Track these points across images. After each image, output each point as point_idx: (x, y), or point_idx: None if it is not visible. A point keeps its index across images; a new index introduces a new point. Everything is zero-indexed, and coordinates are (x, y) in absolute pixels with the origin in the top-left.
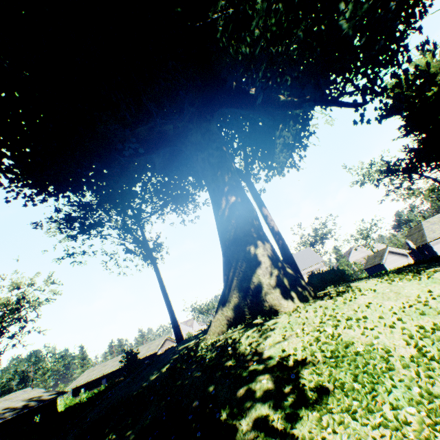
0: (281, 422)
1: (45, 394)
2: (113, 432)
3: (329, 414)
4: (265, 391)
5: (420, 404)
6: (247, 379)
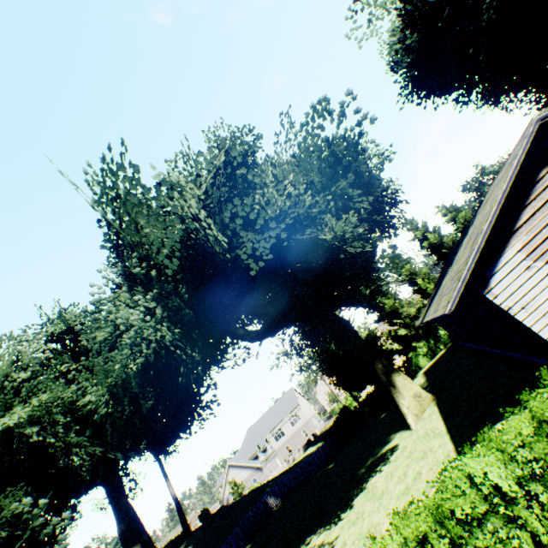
0: None
1: None
2: None
3: None
4: None
5: None
6: None
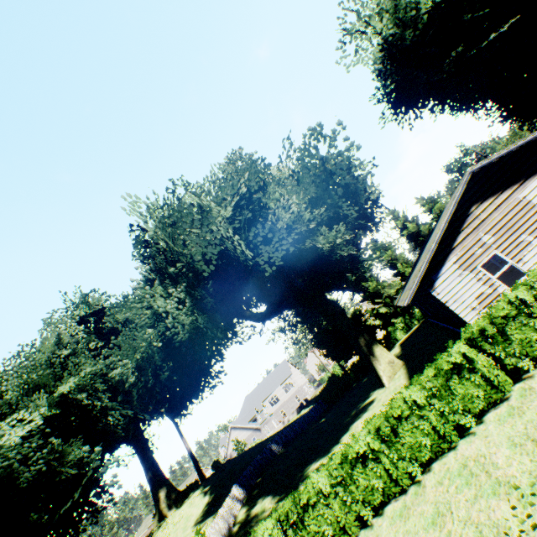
0: None
1: None
2: None
3: None
4: None
5: None
6: None
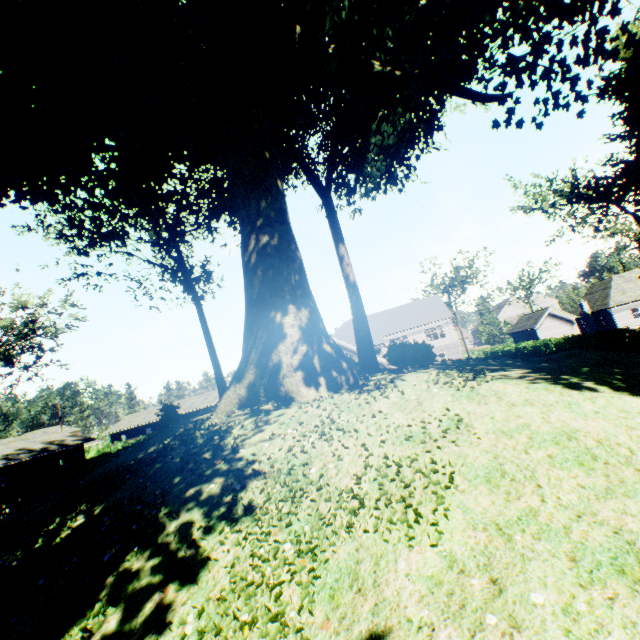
0: (201, 531)
1: (69, 439)
2: (86, 504)
3: (239, 533)
4: (210, 496)
5: (302, 542)
6: (206, 479)
